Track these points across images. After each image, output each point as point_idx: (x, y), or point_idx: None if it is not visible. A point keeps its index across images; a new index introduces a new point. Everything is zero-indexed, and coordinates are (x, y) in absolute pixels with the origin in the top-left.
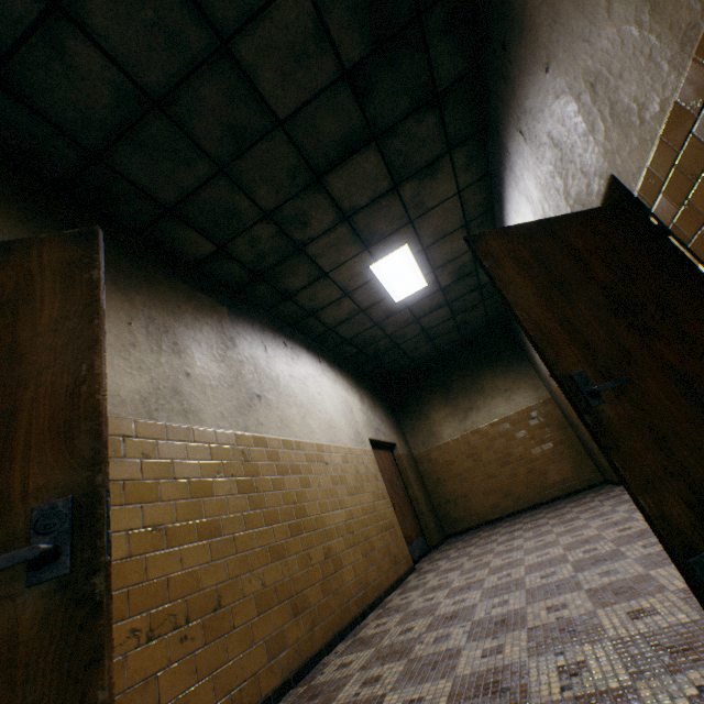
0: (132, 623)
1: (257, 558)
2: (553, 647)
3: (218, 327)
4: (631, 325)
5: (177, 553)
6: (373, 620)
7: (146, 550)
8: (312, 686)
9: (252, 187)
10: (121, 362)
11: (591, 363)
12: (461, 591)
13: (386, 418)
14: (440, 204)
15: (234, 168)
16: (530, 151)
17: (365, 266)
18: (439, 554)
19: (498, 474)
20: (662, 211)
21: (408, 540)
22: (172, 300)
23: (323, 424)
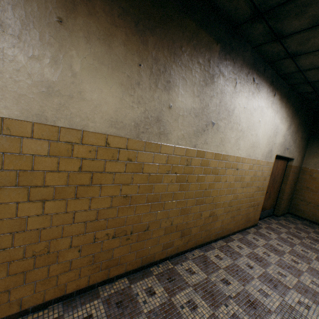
0: (107, 231)
1: (173, 213)
2: None
3: (205, 65)
4: None
5: (134, 207)
6: (217, 248)
7: (119, 205)
8: (173, 270)
9: None
10: (127, 98)
11: None
12: (269, 283)
13: (299, 141)
14: None
15: None
16: None
17: None
18: (275, 225)
19: None
20: None
21: (263, 209)
22: (177, 41)
23: (249, 144)
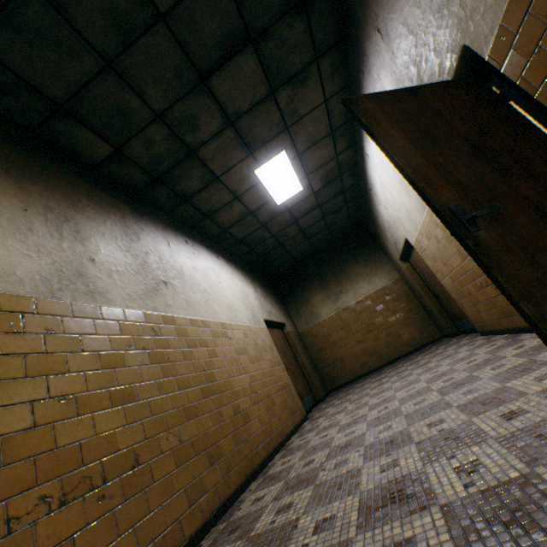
0: (41, 490)
1: (173, 418)
2: (444, 453)
3: (121, 222)
4: (492, 168)
5: (90, 420)
6: (279, 460)
7: (54, 419)
8: (232, 522)
9: (141, 86)
10: (16, 244)
11: (464, 198)
12: (349, 426)
13: (276, 304)
14: (310, 112)
15: (121, 64)
16: (387, 47)
17: (251, 171)
18: (325, 404)
19: (365, 340)
20: (512, 67)
21: (300, 396)
22: (72, 195)
23: (225, 307)
